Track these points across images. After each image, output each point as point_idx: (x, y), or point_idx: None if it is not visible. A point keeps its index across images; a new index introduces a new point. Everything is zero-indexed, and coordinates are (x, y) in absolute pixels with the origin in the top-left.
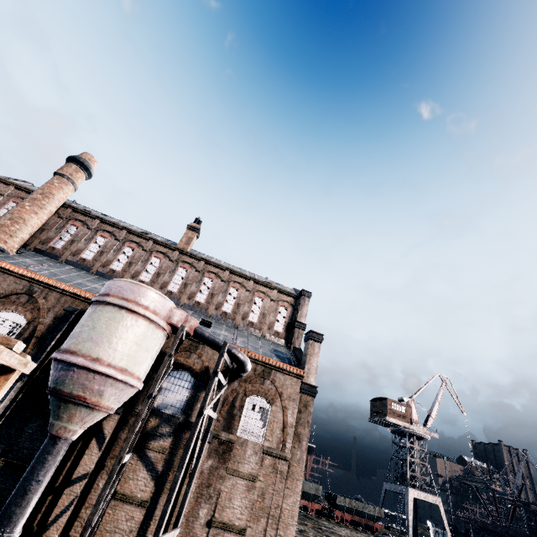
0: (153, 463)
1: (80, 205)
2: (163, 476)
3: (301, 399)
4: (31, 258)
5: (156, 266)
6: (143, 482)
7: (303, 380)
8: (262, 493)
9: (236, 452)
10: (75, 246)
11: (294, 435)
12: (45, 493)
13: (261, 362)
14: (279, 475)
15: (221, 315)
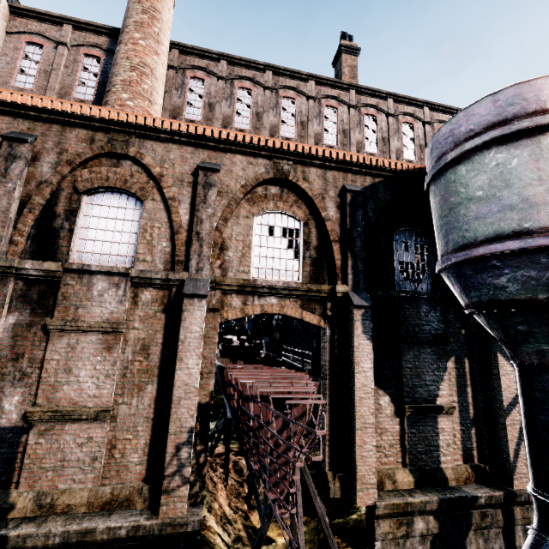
0: None
1: None
2: None
3: None
4: None
5: (334, 121)
6: None
7: None
8: None
9: None
10: (220, 111)
11: None
12: (465, 428)
13: None
14: None
15: None
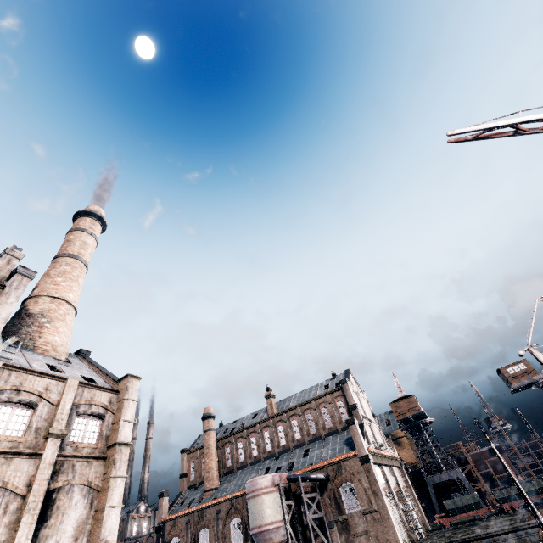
0: None
1: (223, 427)
2: None
3: (364, 469)
4: (225, 482)
5: (268, 436)
6: None
7: (358, 456)
8: (376, 537)
9: (351, 523)
10: (234, 458)
11: (372, 493)
12: None
13: (333, 463)
14: (378, 522)
15: (313, 437)
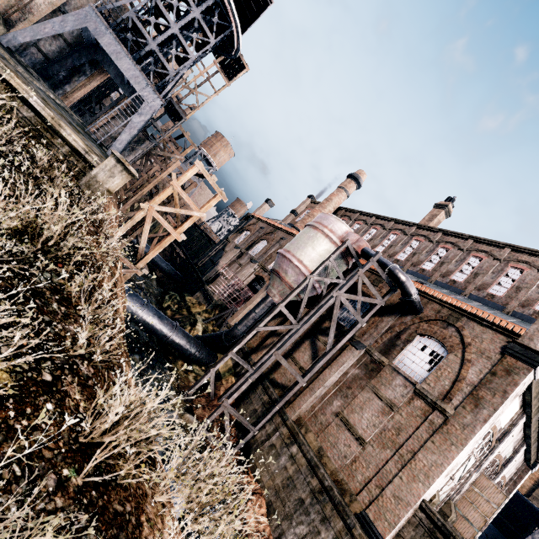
0: (316, 349)
1: None
2: None
3: (502, 361)
4: None
5: (391, 240)
6: (307, 358)
7: (516, 340)
8: (398, 428)
9: (383, 374)
10: None
11: (469, 394)
12: (266, 339)
13: (448, 305)
14: (428, 424)
15: (448, 282)
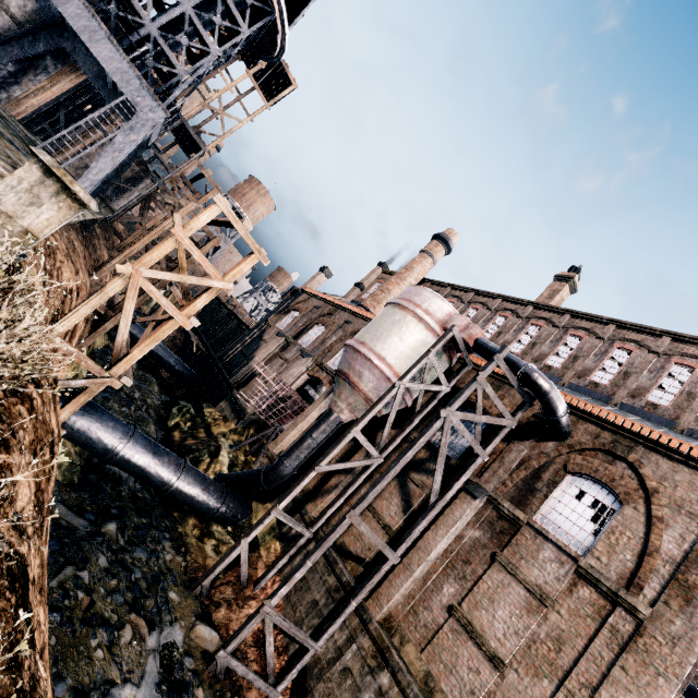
0: (409, 495)
1: None
2: (416, 515)
3: None
4: None
5: (499, 325)
6: (395, 509)
7: None
8: (557, 638)
9: (521, 540)
10: None
11: (671, 579)
12: (328, 477)
13: (612, 426)
14: (608, 632)
15: (587, 386)
